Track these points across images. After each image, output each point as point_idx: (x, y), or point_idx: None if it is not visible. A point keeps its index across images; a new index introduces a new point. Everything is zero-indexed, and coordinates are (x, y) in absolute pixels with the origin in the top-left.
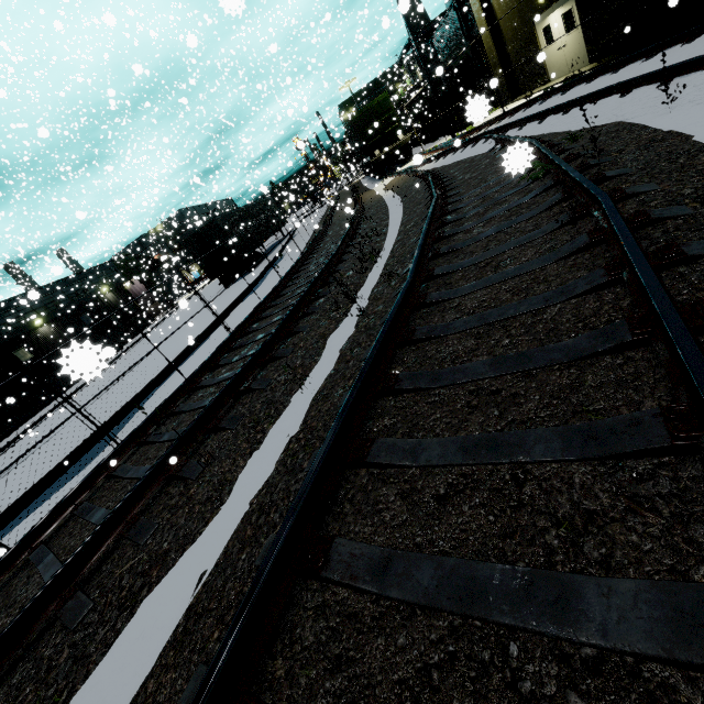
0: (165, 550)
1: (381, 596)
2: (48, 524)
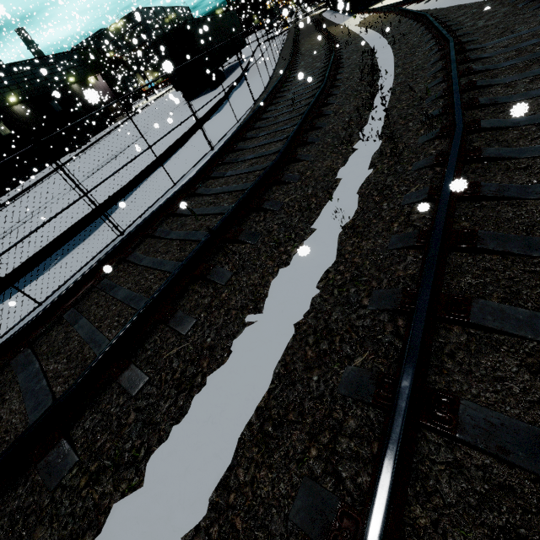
0: (210, 345)
1: None
2: (74, 291)
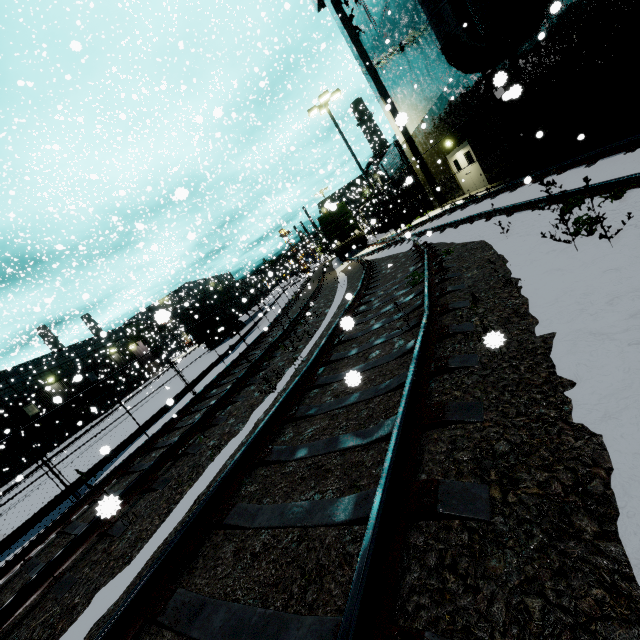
0: (75, 603)
1: (188, 637)
2: None
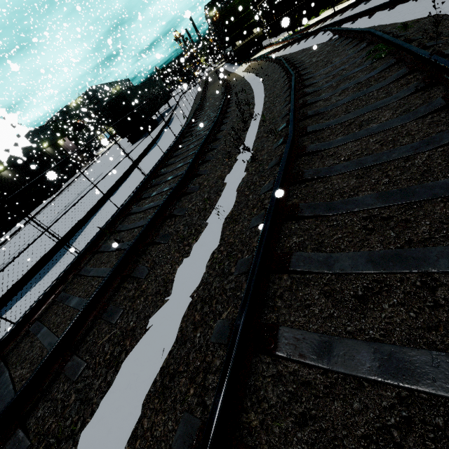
0: (132, 327)
1: (328, 370)
2: (38, 307)
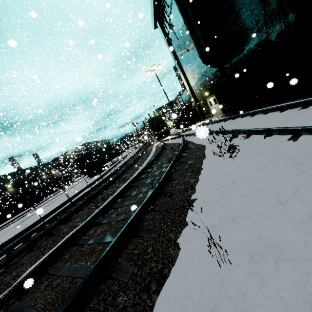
0: None
1: None
2: None
